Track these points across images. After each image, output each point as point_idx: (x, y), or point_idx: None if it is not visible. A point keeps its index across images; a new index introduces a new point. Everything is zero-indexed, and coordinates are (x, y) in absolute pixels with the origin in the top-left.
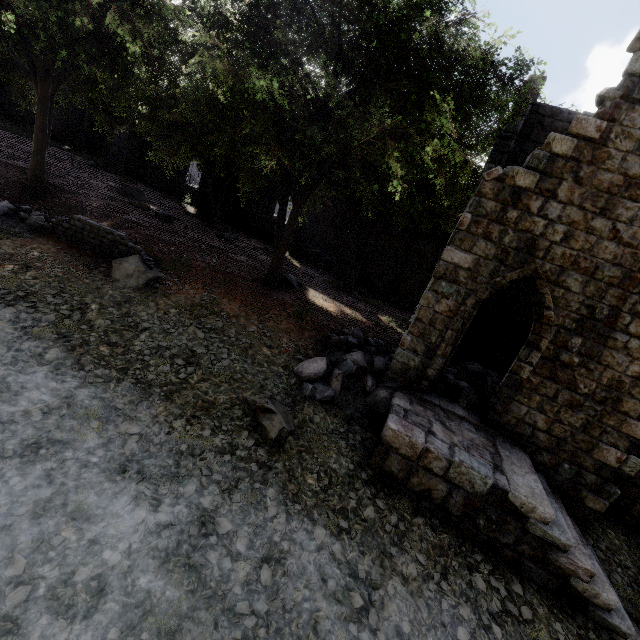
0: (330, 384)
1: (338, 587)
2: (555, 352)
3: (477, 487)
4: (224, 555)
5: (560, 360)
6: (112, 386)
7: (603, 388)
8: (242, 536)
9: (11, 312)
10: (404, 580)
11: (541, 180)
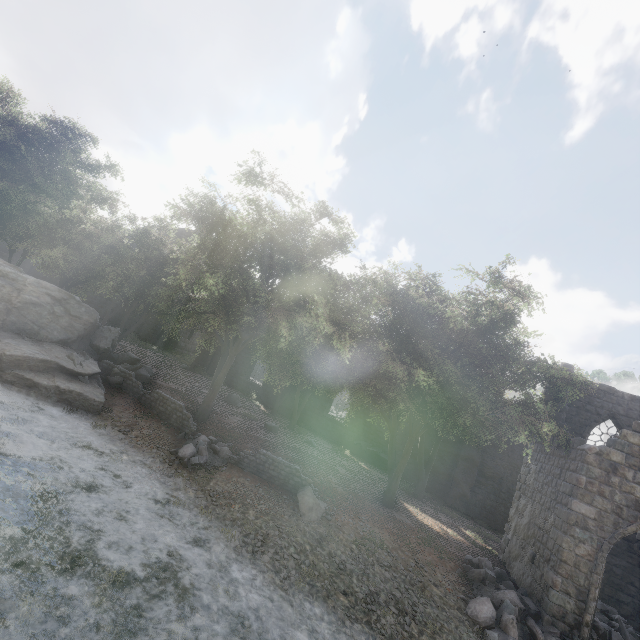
0: (507, 631)
1: None
2: None
3: None
4: None
5: None
6: None
7: None
8: None
9: (268, 560)
10: None
11: (627, 458)
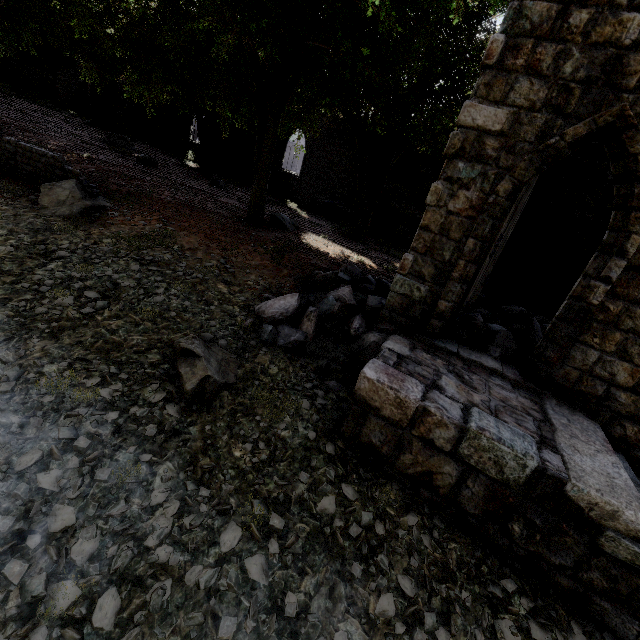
0: (300, 326)
1: (240, 634)
2: None
3: (508, 472)
4: (42, 569)
5: None
6: None
7: None
8: (86, 537)
9: None
10: (369, 623)
11: None
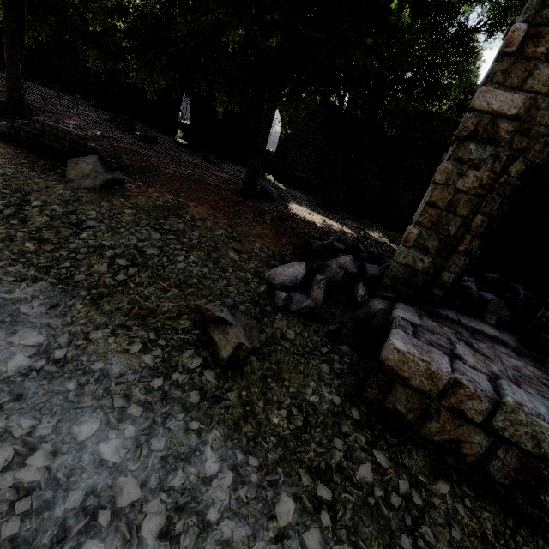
0: (309, 293)
1: None
2: None
3: (547, 446)
4: None
5: None
6: (24, 286)
7: None
8: (154, 513)
9: None
10: None
11: None
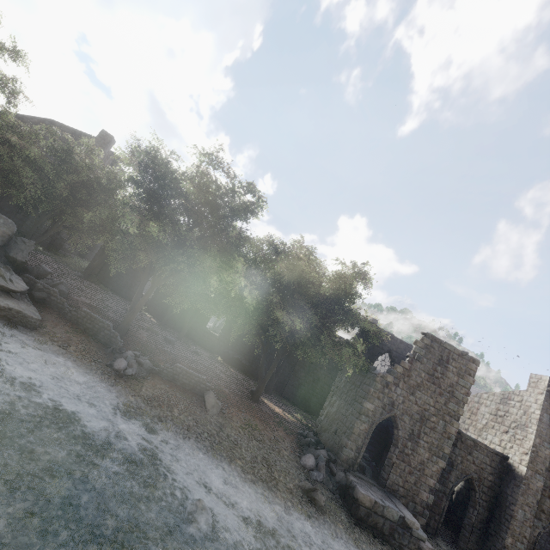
0: (320, 471)
1: None
2: (403, 448)
3: (395, 517)
4: None
5: (405, 452)
6: (257, 485)
7: (419, 464)
8: None
9: (193, 442)
10: None
11: (394, 379)
